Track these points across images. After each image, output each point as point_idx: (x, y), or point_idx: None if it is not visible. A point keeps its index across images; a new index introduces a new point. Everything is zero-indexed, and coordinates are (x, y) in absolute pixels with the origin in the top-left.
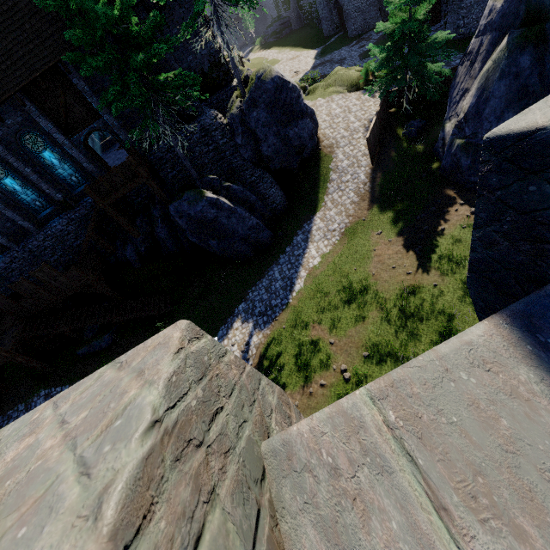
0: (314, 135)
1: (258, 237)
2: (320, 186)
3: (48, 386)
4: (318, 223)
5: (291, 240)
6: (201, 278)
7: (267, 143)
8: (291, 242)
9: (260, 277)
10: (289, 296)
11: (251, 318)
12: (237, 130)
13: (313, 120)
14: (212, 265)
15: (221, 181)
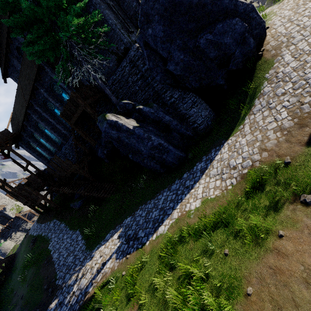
0: (247, 38)
1: (162, 157)
2: (246, 103)
3: (57, 218)
4: (223, 152)
5: (193, 165)
6: (134, 179)
7: (174, 60)
8: (191, 168)
9: (153, 196)
10: (149, 236)
11: (122, 237)
12: (143, 54)
13: (249, 19)
14: (144, 171)
15: (134, 105)
